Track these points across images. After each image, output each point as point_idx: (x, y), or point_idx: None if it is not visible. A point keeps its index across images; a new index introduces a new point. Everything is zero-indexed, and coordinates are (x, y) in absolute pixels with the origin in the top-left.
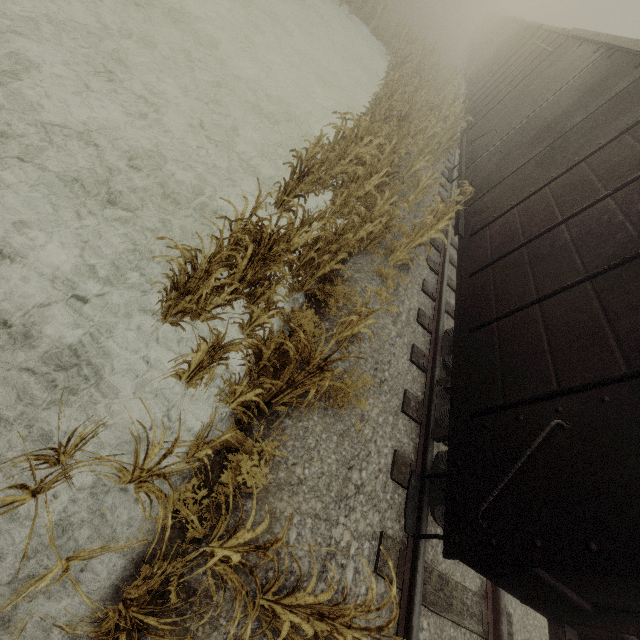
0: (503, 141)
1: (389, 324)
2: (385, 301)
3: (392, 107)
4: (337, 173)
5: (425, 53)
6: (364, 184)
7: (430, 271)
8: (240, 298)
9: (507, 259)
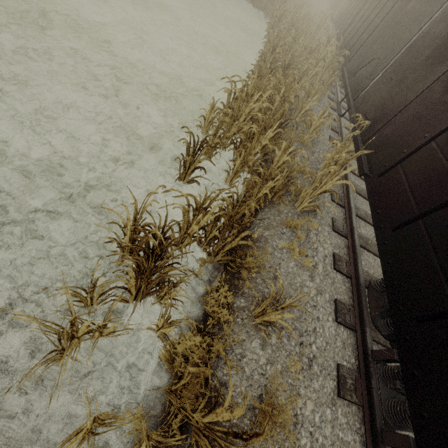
0: (390, 67)
1: (306, 280)
2: (298, 254)
3: (276, 59)
4: (234, 132)
5: (296, 8)
6: (260, 139)
7: (336, 206)
8: (148, 294)
9: (444, 213)
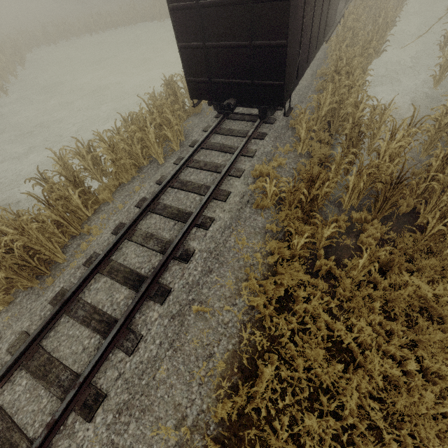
0: None
1: None
2: None
3: None
4: None
5: None
6: None
7: None
8: None
9: None
